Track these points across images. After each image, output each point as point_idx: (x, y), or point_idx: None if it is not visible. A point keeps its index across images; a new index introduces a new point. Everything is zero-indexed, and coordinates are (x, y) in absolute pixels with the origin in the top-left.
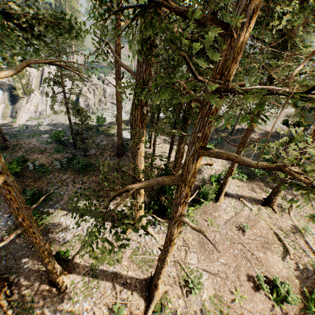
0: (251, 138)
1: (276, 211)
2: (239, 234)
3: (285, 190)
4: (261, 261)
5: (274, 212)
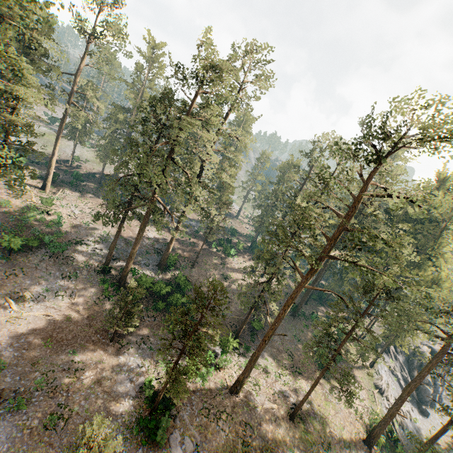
0: (85, 173)
1: (47, 192)
2: (0, 189)
3: (71, 191)
4: (5, 198)
5: (46, 193)
